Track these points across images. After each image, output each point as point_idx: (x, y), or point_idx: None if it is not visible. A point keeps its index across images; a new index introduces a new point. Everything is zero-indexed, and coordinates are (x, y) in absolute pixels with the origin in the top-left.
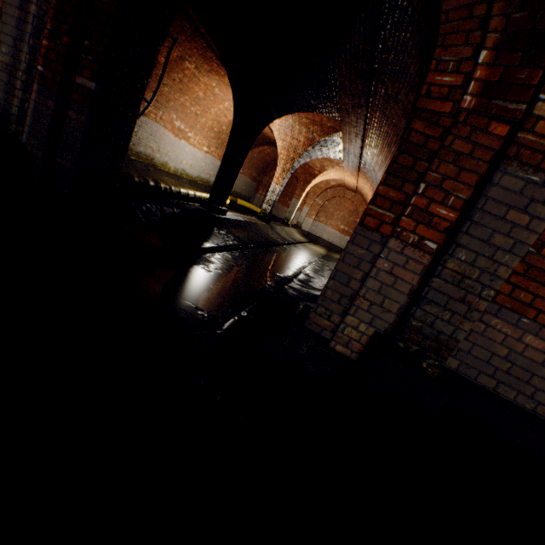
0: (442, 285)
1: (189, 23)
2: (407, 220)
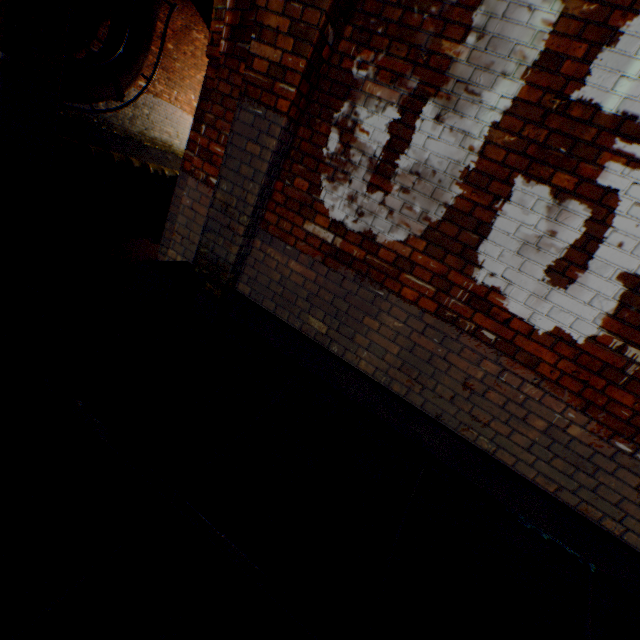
0: (216, 215)
1: None
2: (198, 160)
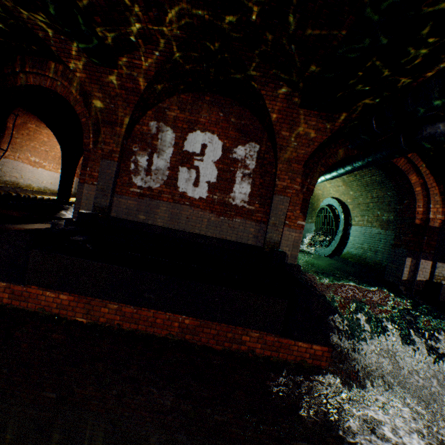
0: (99, 192)
1: (22, 109)
2: (88, 178)
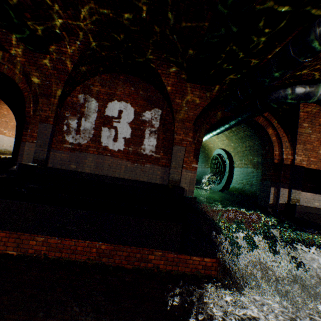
0: (38, 148)
1: None
2: (29, 138)
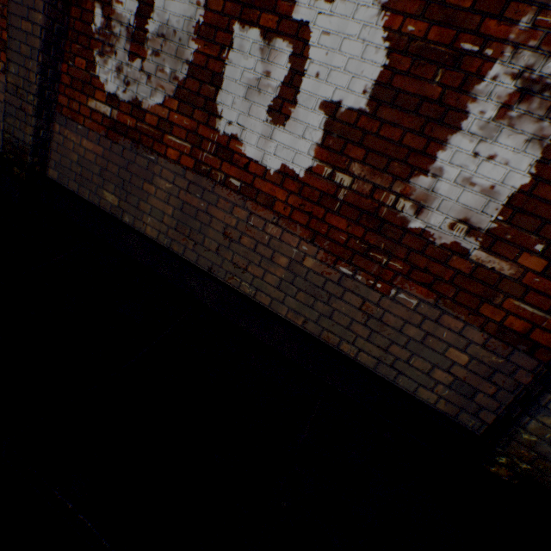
0: (11, 99)
1: None
2: None
